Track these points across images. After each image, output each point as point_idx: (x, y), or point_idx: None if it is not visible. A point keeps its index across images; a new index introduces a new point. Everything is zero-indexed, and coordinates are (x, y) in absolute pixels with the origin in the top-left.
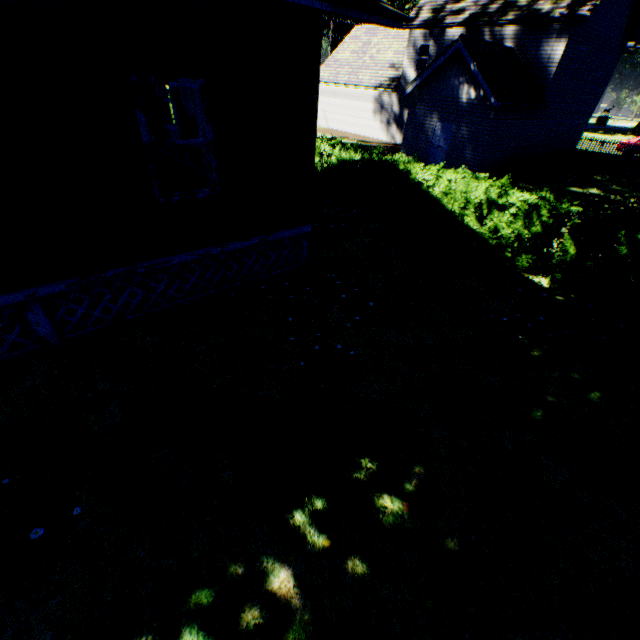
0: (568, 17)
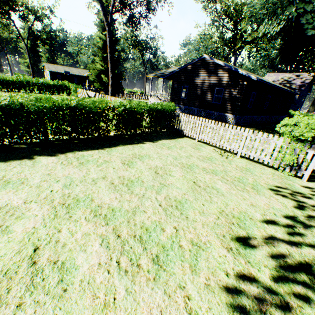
0: (299, 89)
